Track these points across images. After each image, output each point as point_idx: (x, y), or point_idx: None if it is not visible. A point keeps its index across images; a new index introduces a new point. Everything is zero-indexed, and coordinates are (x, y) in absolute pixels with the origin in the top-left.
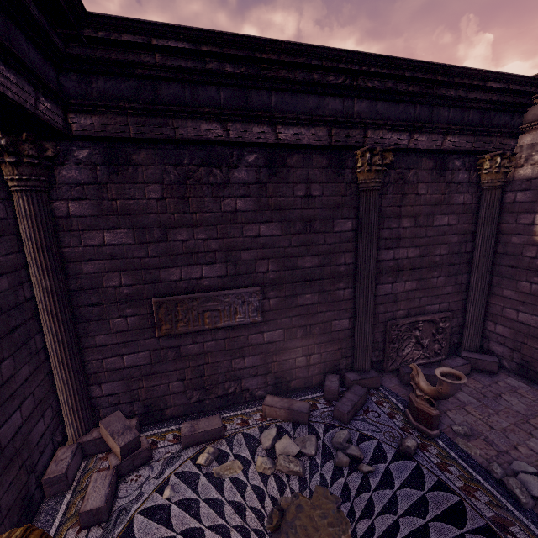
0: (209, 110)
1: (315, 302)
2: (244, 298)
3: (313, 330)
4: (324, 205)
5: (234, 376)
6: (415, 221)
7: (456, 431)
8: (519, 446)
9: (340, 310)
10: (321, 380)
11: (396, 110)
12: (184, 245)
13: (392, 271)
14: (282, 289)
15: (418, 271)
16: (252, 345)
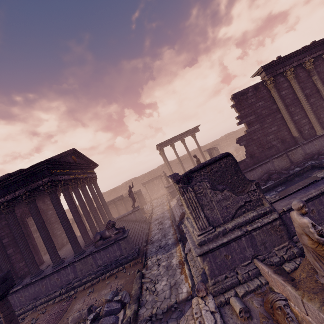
0: None
1: None
2: None
3: None
4: None
5: None
6: None
7: None
8: None
9: None
10: None
11: None
12: None
13: (35, 231)
14: None
15: None
16: None
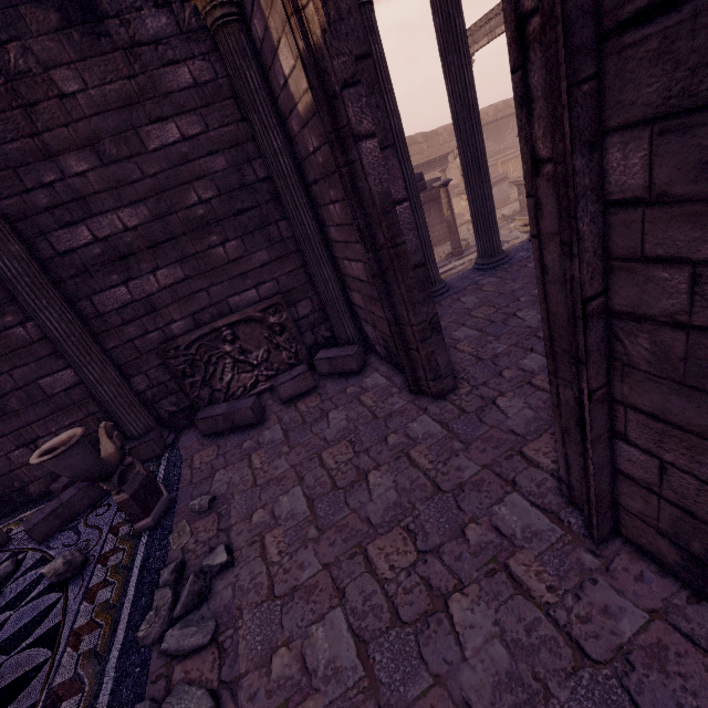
0: None
1: None
2: None
3: (7, 406)
4: None
5: None
6: (98, 154)
7: (192, 508)
8: (260, 510)
9: (40, 360)
10: None
11: None
12: None
13: (111, 263)
14: None
15: (170, 247)
16: None
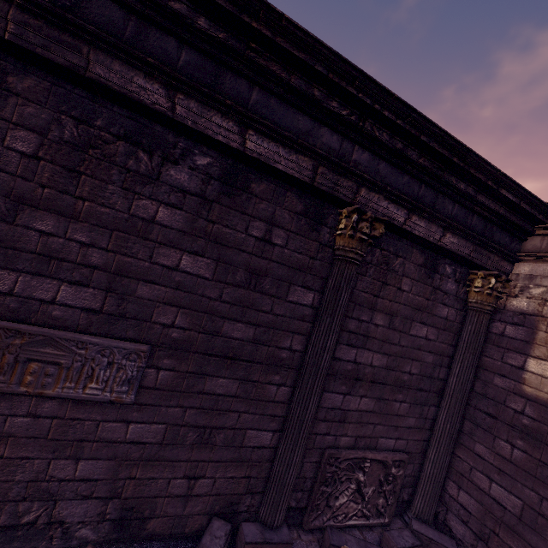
0: (154, 61)
1: (231, 393)
2: (114, 356)
3: (214, 437)
4: (284, 260)
5: (44, 491)
6: (390, 321)
7: None
8: None
9: (264, 415)
10: (202, 525)
11: (399, 179)
12: (42, 241)
13: (349, 378)
14: (186, 360)
15: (380, 387)
16: (101, 441)
